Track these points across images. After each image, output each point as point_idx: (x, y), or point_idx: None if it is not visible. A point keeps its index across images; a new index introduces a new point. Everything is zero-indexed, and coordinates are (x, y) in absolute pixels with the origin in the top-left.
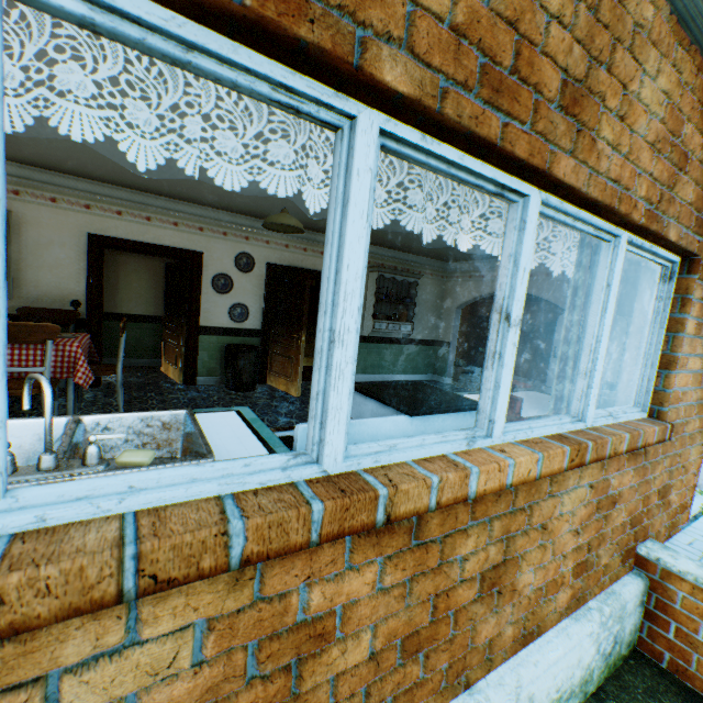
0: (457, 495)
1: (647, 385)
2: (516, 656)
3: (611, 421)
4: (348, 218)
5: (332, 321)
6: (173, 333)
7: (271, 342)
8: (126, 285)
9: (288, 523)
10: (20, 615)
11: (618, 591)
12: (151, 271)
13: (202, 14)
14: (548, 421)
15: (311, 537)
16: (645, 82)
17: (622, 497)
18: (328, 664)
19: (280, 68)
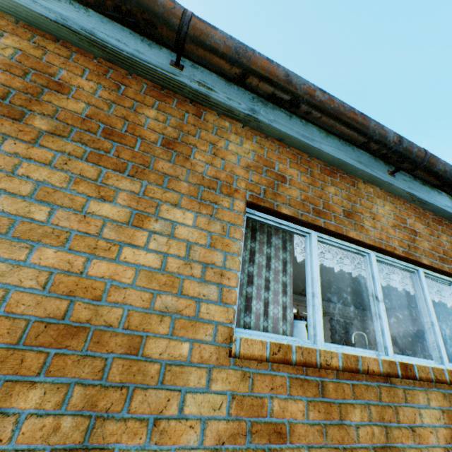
0: None
1: None
2: None
3: None
4: (424, 291)
5: (428, 318)
6: None
7: None
8: None
9: None
10: (419, 374)
11: None
12: None
13: (391, 256)
14: None
15: None
16: None
17: None
18: None
19: (405, 263)
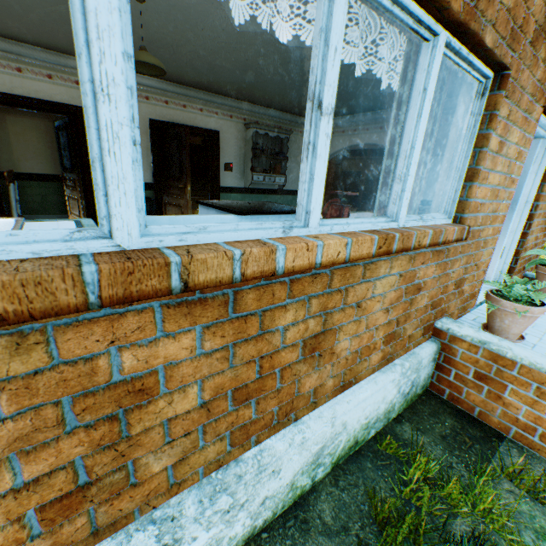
0: (264, 270)
1: (454, 195)
2: (335, 398)
3: (421, 223)
4: None
5: (92, 70)
6: (72, 189)
7: (164, 194)
8: (20, 145)
9: (51, 283)
10: None
11: (418, 352)
12: (41, 131)
13: None
14: (365, 219)
15: (89, 300)
16: None
17: (426, 285)
18: (157, 412)
19: None
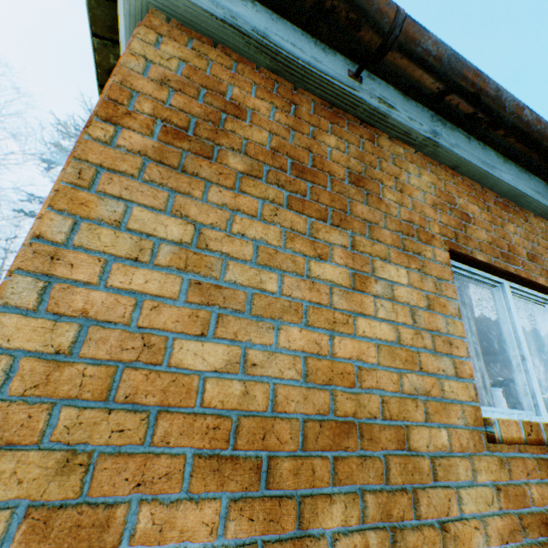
0: None
1: None
2: None
3: None
4: None
5: None
6: None
7: None
8: None
9: None
10: None
11: None
12: None
13: None
14: None
15: None
16: None
17: None
18: None
19: None
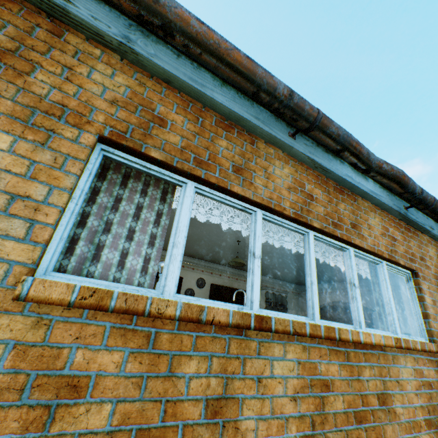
0: (357, 339)
1: (421, 326)
2: None
3: (410, 338)
4: (310, 253)
5: (310, 278)
6: None
7: None
8: None
9: (316, 327)
10: (277, 327)
11: None
12: None
13: (283, 217)
14: (381, 330)
15: (322, 334)
16: (371, 220)
17: (434, 383)
18: (330, 402)
19: (296, 225)
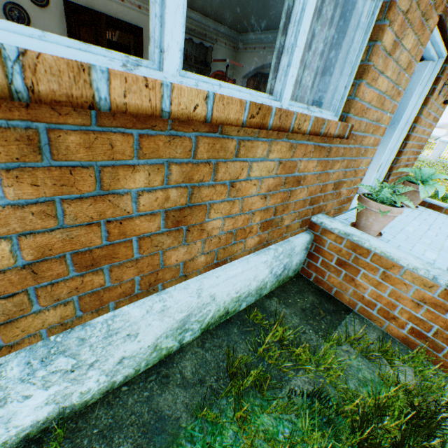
0: (73, 94)
1: (344, 92)
2: (205, 274)
3: (307, 113)
4: None
5: None
6: None
7: None
8: None
9: None
10: None
11: (292, 241)
12: None
13: None
14: (244, 88)
15: None
16: None
17: (306, 179)
18: None
19: None
